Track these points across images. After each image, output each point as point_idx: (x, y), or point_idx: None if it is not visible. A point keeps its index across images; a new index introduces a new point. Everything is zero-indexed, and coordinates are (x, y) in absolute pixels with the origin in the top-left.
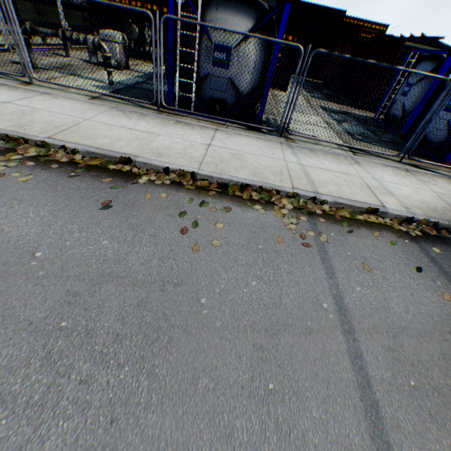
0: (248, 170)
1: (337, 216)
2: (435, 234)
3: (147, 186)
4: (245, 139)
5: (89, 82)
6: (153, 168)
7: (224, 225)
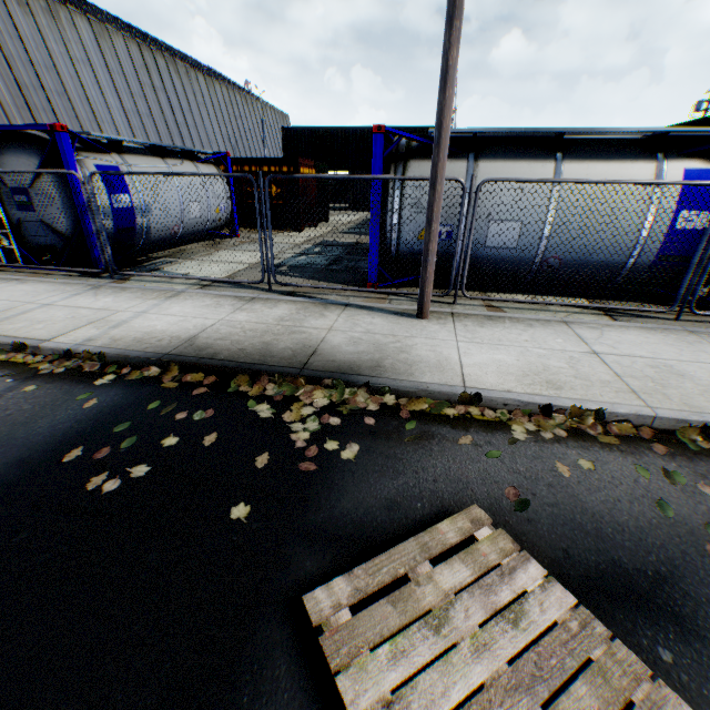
0: None
1: None
2: (98, 371)
3: None
4: (37, 285)
5: None
6: None
7: None
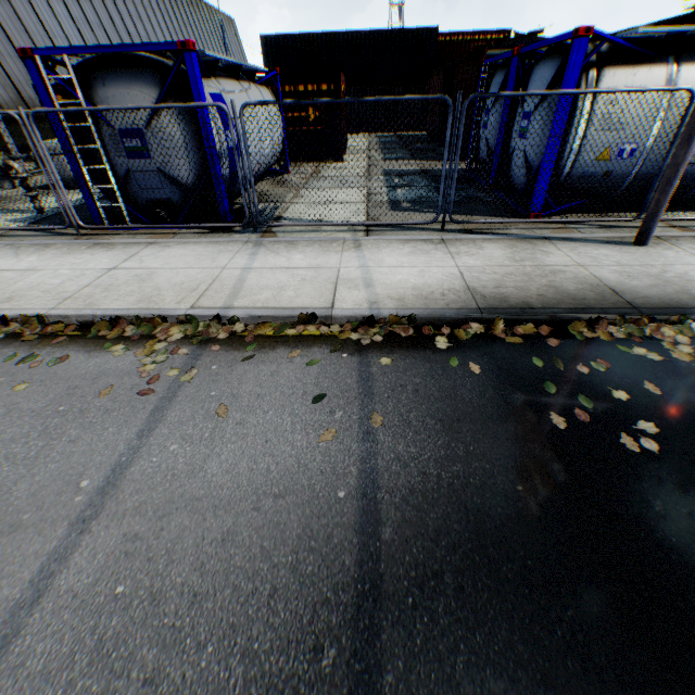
0: (138, 295)
1: (249, 337)
2: (413, 334)
3: None
4: (188, 248)
5: (11, 215)
6: None
7: (34, 385)
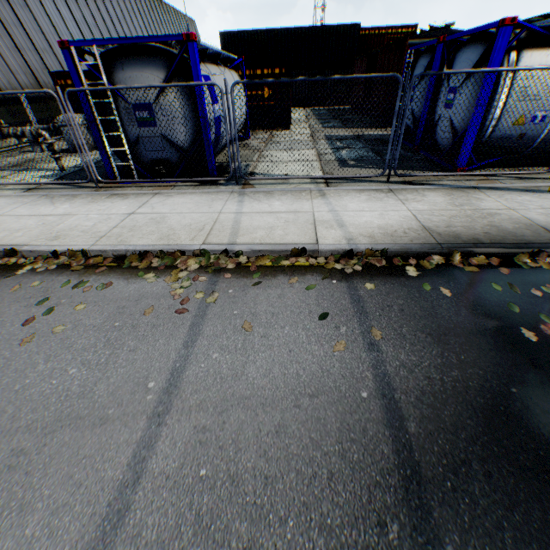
0: (158, 234)
1: (252, 267)
2: (386, 264)
3: (26, 276)
4: (186, 197)
5: (39, 173)
6: (44, 255)
7: (89, 305)
